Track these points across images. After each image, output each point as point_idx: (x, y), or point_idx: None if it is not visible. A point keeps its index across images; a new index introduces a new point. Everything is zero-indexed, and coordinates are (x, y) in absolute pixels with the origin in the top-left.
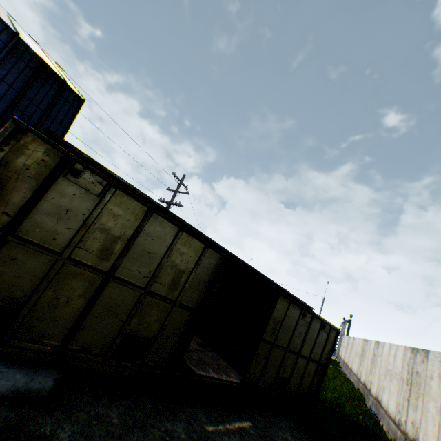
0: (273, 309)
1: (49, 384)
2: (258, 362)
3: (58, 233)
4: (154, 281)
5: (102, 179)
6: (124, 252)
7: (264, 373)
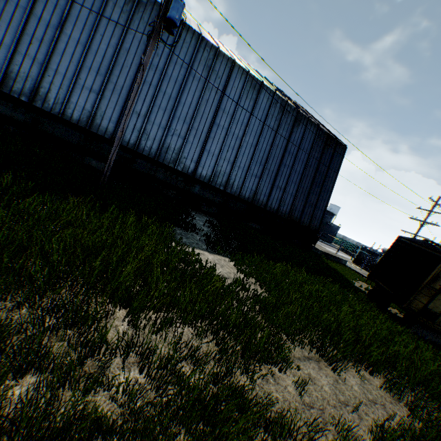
0: None
1: (440, 342)
2: None
3: None
4: None
5: None
6: None
7: None
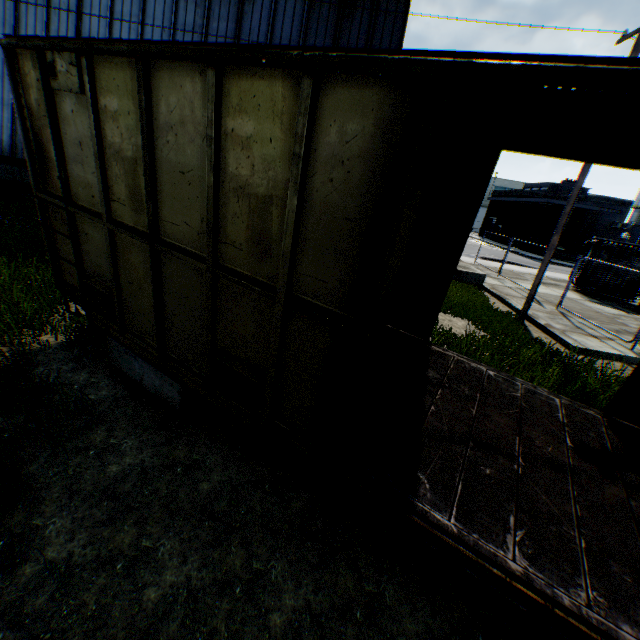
0: None
1: (176, 397)
2: None
3: (92, 187)
4: (218, 241)
5: (71, 55)
6: (147, 188)
7: None
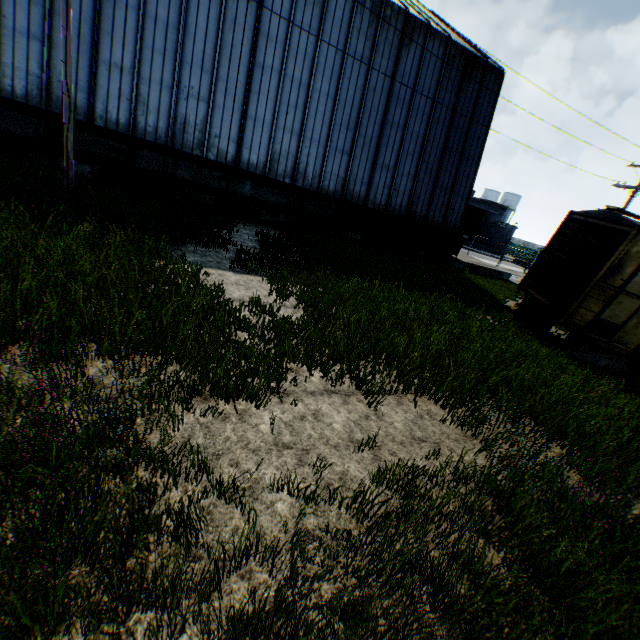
0: None
1: (621, 367)
2: None
3: None
4: None
5: None
6: None
7: None
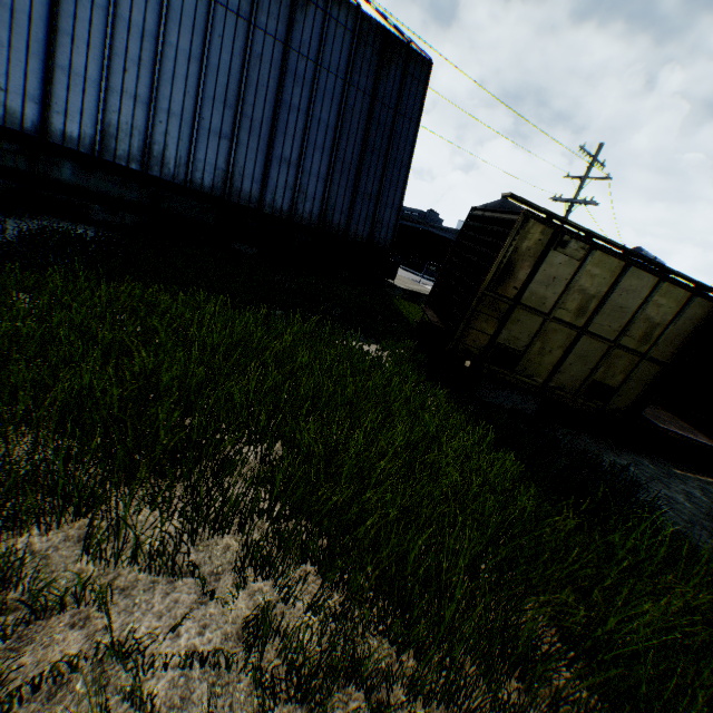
0: None
1: (533, 408)
2: None
3: (545, 298)
4: (622, 335)
5: (583, 244)
6: (597, 309)
7: None
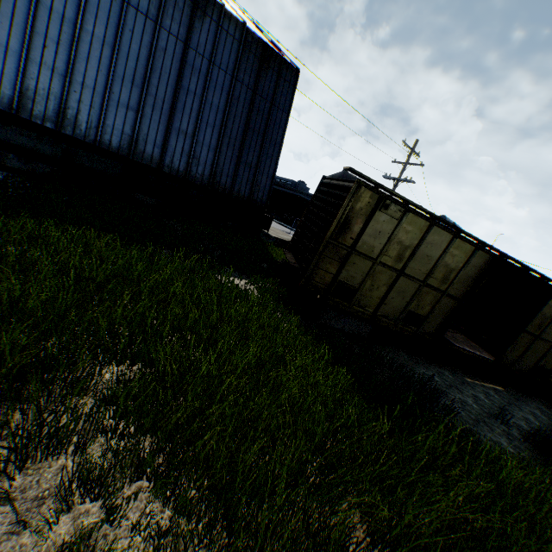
0: (543, 305)
1: (366, 331)
2: (514, 349)
3: (374, 247)
4: (429, 277)
5: (400, 207)
6: (411, 257)
7: (520, 359)
